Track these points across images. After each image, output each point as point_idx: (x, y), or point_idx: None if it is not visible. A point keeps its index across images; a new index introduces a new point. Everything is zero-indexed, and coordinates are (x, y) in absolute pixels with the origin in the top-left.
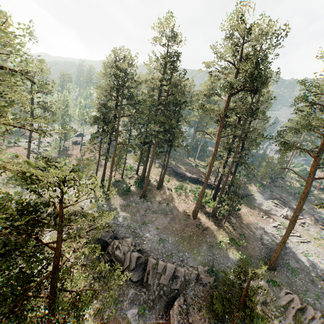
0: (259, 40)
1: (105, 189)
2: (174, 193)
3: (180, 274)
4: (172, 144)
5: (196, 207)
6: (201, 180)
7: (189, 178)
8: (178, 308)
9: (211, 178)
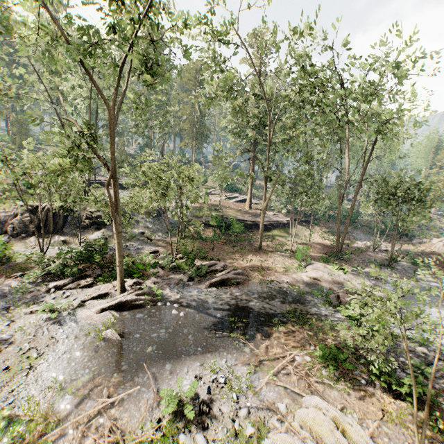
0: None
1: None
2: None
3: None
4: None
5: None
6: None
7: None
8: None
9: None
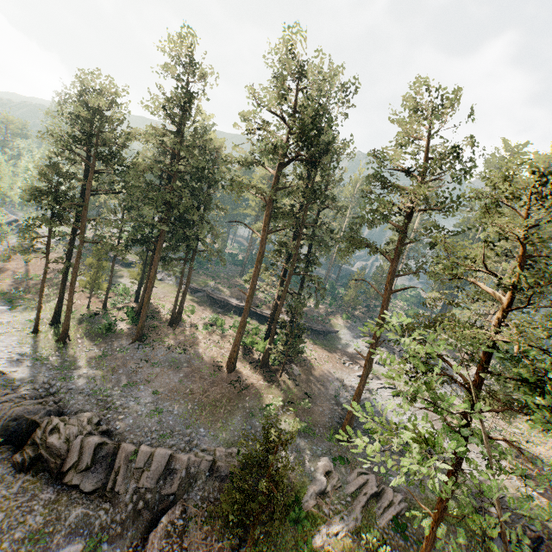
0: (321, 89)
1: (61, 329)
2: (201, 332)
3: (180, 465)
4: (196, 246)
5: (232, 352)
6: (254, 311)
7: (235, 309)
8: (168, 526)
9: None
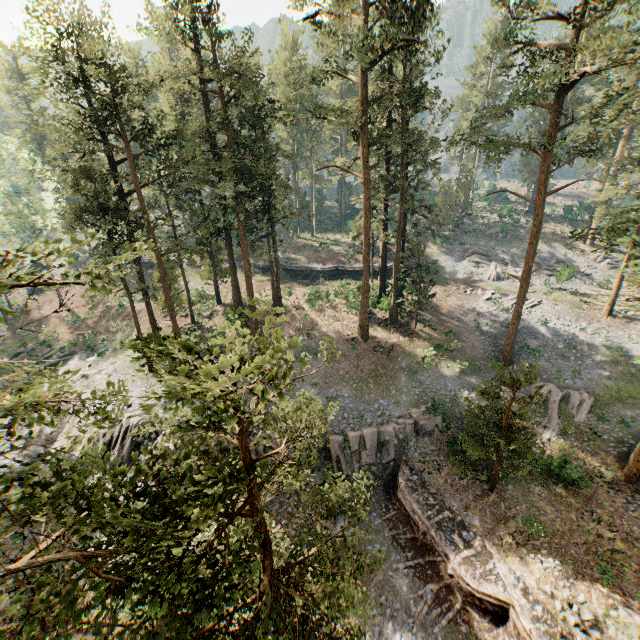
0: None
1: None
2: (311, 311)
3: (389, 436)
4: (272, 216)
5: (362, 320)
6: (344, 270)
7: (322, 274)
8: (408, 484)
9: (360, 258)
